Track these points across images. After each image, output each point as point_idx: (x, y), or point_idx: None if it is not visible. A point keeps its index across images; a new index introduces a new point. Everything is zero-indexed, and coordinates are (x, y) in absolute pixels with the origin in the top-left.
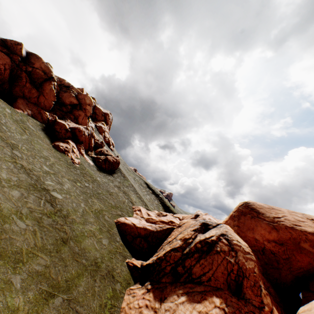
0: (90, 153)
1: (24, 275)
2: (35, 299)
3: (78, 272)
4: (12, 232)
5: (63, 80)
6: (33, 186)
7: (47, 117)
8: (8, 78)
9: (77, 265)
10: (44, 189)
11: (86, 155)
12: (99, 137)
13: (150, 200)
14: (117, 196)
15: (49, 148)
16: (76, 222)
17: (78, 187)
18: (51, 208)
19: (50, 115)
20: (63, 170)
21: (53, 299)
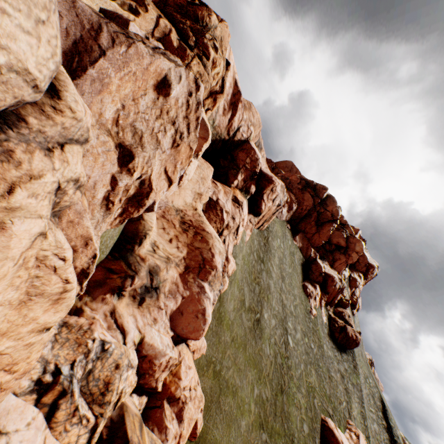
0: (328, 307)
1: (258, 392)
2: (256, 417)
3: (279, 429)
4: (263, 352)
5: (341, 216)
6: (281, 321)
7: (310, 253)
8: (302, 216)
9: (281, 423)
10: (285, 329)
11: (323, 308)
12: (346, 291)
13: (375, 435)
14: (335, 386)
15: (299, 286)
16: (292, 381)
17: (304, 342)
18: (283, 350)
19: (314, 251)
20: (300, 316)
21: (262, 430)
